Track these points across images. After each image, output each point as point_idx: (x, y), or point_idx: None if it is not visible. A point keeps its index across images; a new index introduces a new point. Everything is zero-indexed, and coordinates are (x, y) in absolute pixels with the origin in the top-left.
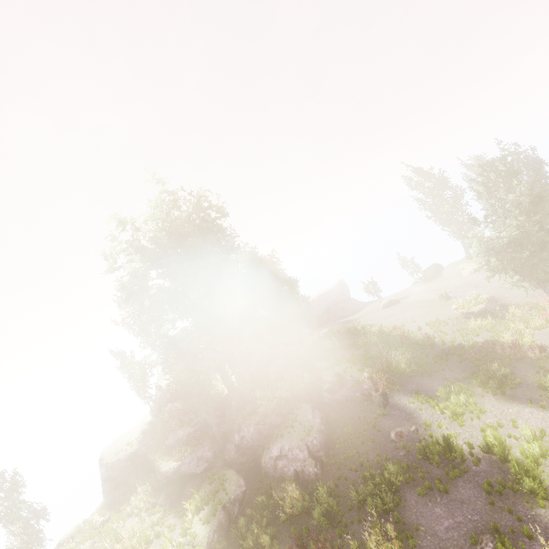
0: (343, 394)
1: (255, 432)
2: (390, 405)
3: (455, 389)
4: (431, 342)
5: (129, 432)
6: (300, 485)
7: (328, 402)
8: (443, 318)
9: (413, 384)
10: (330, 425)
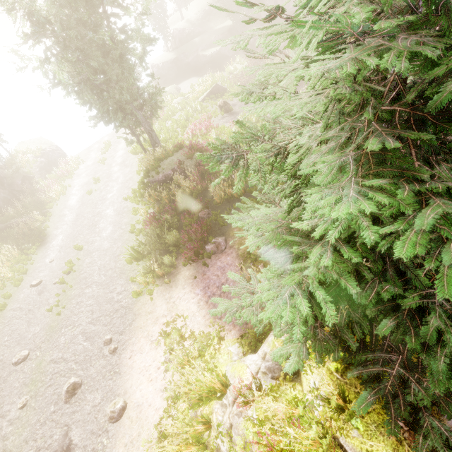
0: None
1: None
2: None
3: None
4: None
5: (162, 55)
6: None
7: None
8: None
9: None
10: None
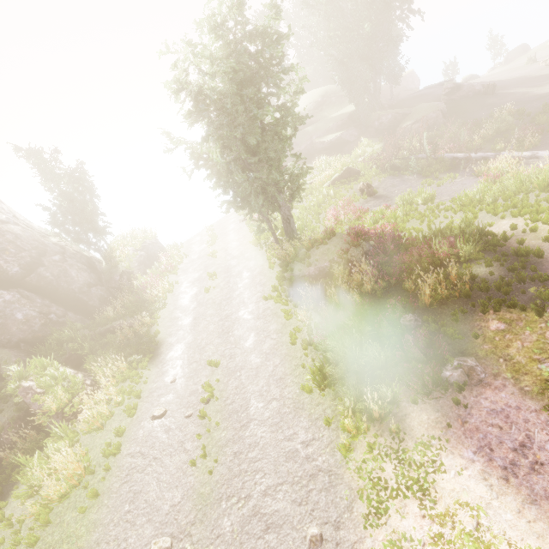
0: (458, 95)
1: (392, 118)
2: (496, 93)
3: (543, 83)
4: (521, 77)
5: None
6: (432, 131)
7: (445, 102)
8: (532, 68)
9: (512, 87)
10: (448, 110)
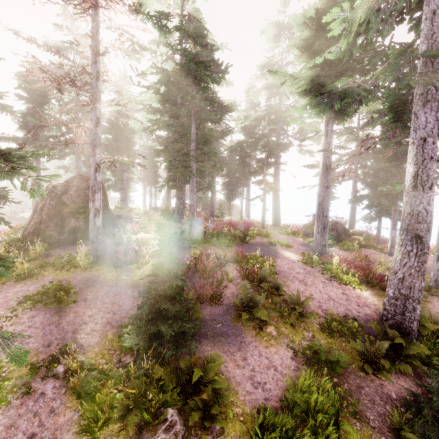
0: None
1: None
2: None
3: None
4: None
5: None
6: None
7: None
8: None
9: None
10: None
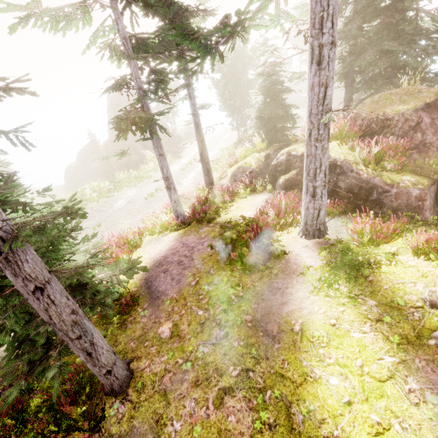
0: None
1: None
2: None
3: None
4: None
5: None
6: None
7: None
8: None
9: None
10: None
